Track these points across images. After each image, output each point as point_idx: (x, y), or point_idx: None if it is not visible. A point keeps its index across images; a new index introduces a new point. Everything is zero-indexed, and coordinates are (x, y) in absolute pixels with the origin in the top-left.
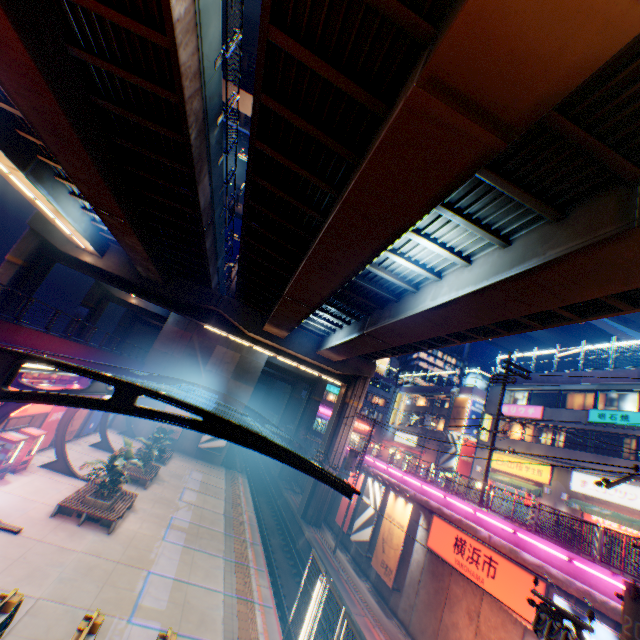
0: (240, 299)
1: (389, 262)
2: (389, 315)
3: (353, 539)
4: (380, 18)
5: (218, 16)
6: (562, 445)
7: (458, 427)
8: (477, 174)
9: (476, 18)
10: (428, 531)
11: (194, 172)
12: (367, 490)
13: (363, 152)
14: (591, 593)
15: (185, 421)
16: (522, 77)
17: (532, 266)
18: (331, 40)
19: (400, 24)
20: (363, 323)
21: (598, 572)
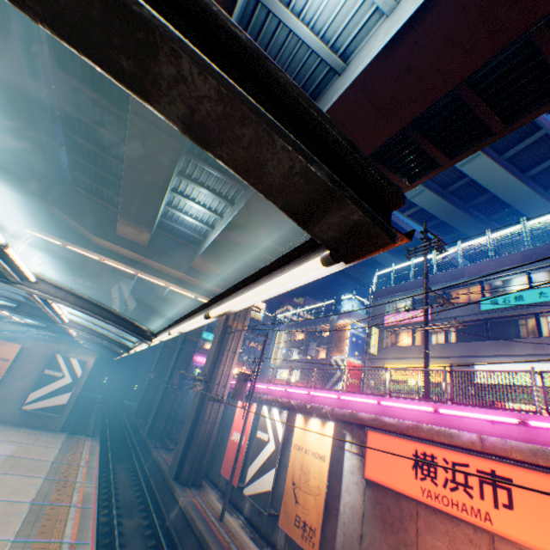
0: (81, 190)
1: None
2: None
3: (248, 494)
4: None
5: None
6: (456, 341)
7: (341, 351)
8: None
9: None
10: (364, 456)
11: None
12: (263, 422)
13: None
14: None
15: None
16: None
17: None
18: None
19: None
20: None
21: None
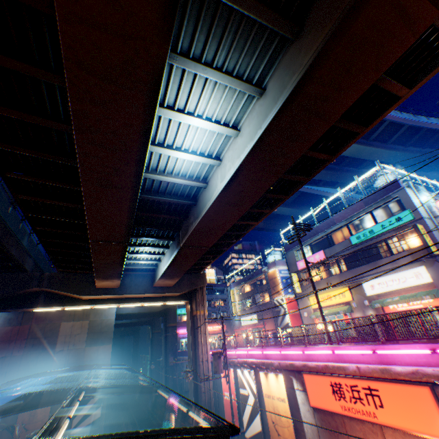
0: (63, 269)
1: (172, 165)
2: (194, 218)
3: (248, 436)
4: None
5: None
6: (346, 269)
7: (278, 292)
8: None
9: None
10: (306, 391)
11: None
12: (241, 381)
13: None
14: None
15: None
16: None
17: (296, 82)
18: None
19: None
20: (178, 239)
21: None
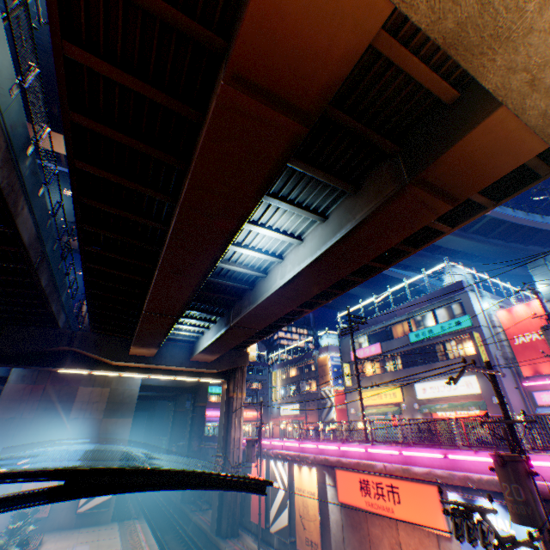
0: (97, 330)
1: (237, 255)
2: (249, 302)
3: (274, 531)
4: (176, 35)
5: (4, 44)
6: (401, 367)
7: (327, 382)
8: (290, 164)
9: (260, 19)
10: (336, 486)
11: (7, 204)
12: (273, 473)
13: (190, 159)
14: (469, 476)
15: (37, 496)
16: (307, 70)
17: (349, 229)
18: (134, 57)
19: (196, 38)
20: (228, 317)
21: (466, 456)
